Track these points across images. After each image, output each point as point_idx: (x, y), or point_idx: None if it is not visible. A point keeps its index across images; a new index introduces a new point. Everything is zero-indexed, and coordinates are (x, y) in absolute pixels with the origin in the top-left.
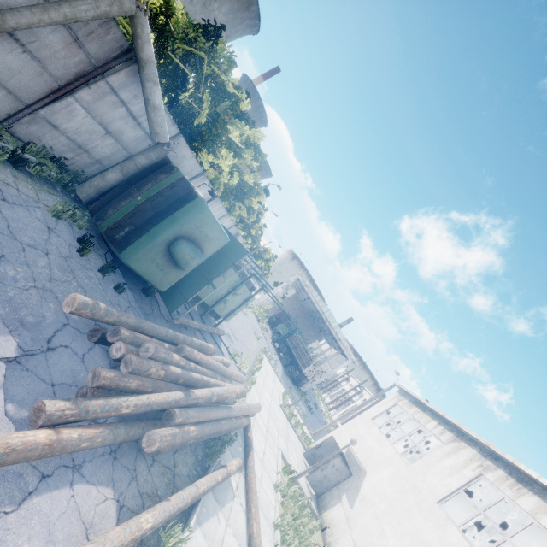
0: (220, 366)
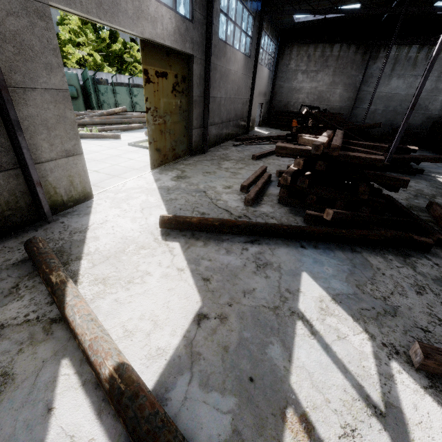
0: (122, 113)
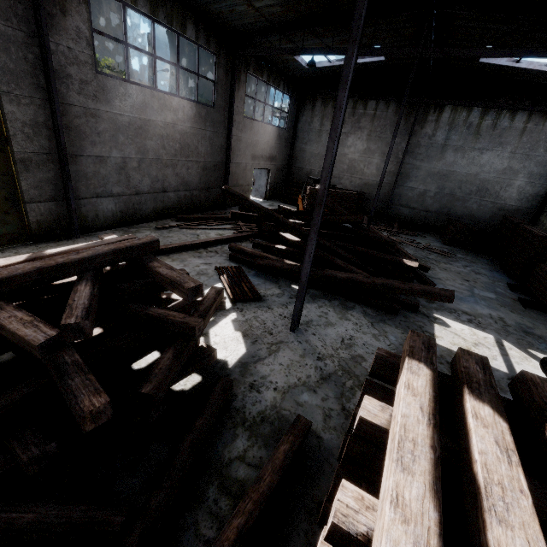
0: None
